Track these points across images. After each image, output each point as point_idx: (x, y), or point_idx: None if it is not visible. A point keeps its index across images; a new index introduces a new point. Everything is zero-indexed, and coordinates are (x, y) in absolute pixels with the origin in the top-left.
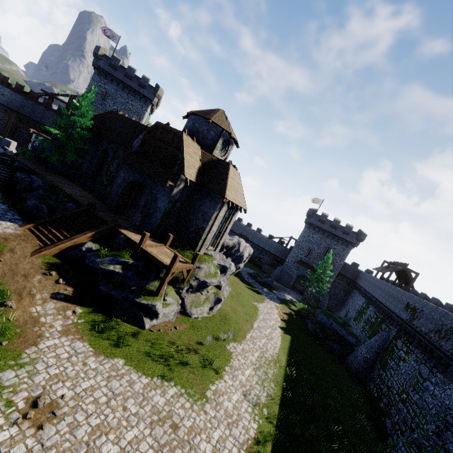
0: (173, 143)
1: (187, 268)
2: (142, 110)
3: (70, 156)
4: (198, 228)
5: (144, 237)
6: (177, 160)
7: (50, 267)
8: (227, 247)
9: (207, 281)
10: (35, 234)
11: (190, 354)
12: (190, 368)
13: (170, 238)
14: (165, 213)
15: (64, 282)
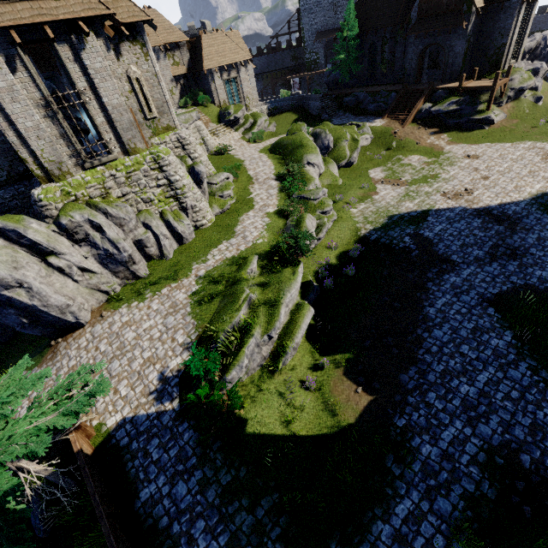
0: None
1: (504, 83)
2: None
3: (355, 68)
4: (497, 49)
5: (462, 78)
6: None
7: (417, 126)
8: (529, 51)
9: (523, 86)
10: (392, 118)
11: (529, 132)
12: (535, 135)
13: (476, 72)
14: (464, 54)
15: (428, 129)
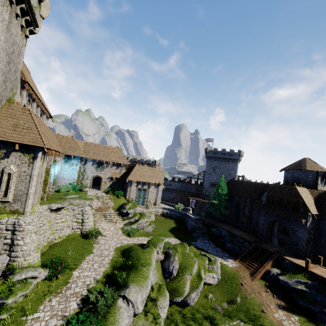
0: (291, 194)
1: None
2: (235, 166)
3: (224, 211)
4: None
5: (308, 262)
6: (299, 204)
7: (264, 287)
8: None
9: None
10: (243, 265)
11: None
12: None
13: (321, 259)
14: (306, 240)
15: (276, 296)
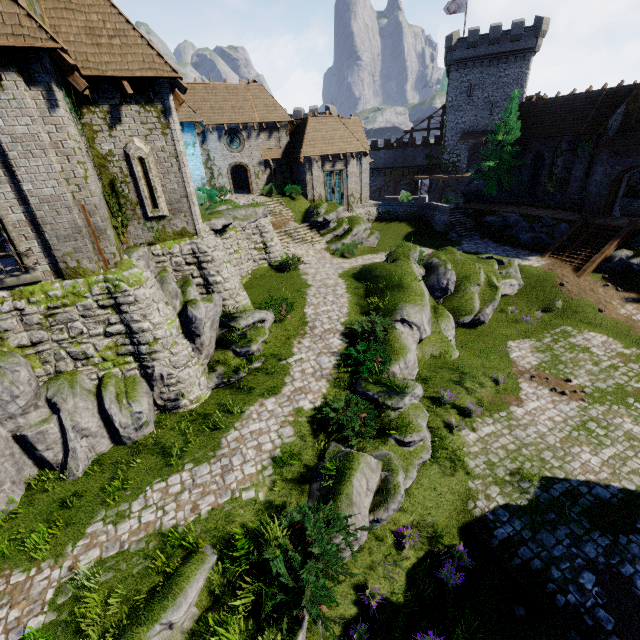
0: None
1: None
2: (521, 72)
3: (508, 180)
4: None
5: None
6: None
7: (601, 281)
8: None
9: None
10: (558, 260)
11: None
12: None
13: None
14: None
15: (621, 290)
